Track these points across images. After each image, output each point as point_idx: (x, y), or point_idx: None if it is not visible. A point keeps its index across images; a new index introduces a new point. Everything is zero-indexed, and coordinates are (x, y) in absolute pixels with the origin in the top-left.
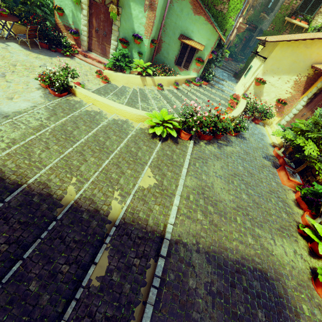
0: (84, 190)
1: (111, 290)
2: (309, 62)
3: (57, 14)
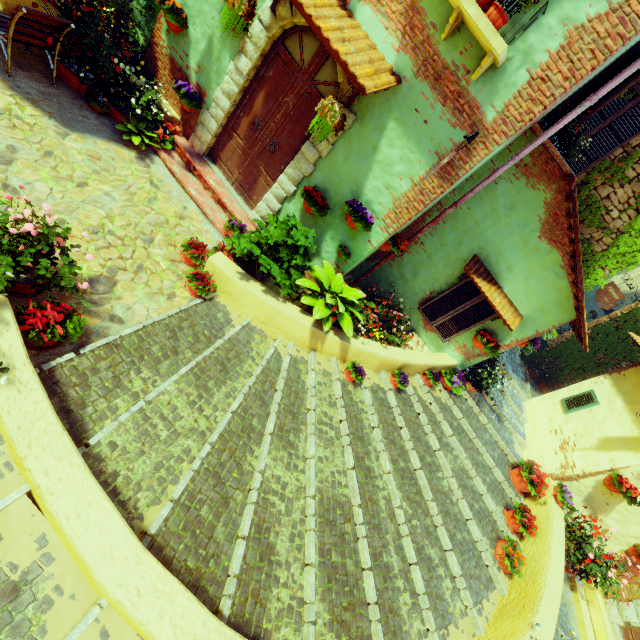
0: None
1: None
2: None
3: (164, 20)
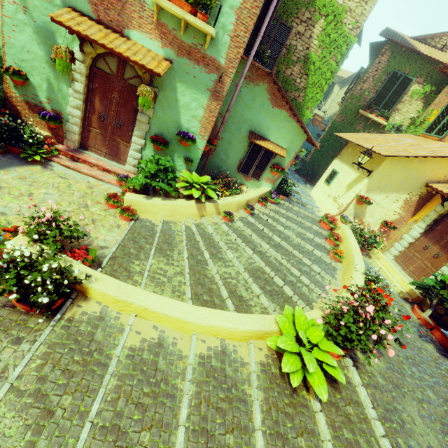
0: None
1: None
2: (422, 179)
3: (9, 80)
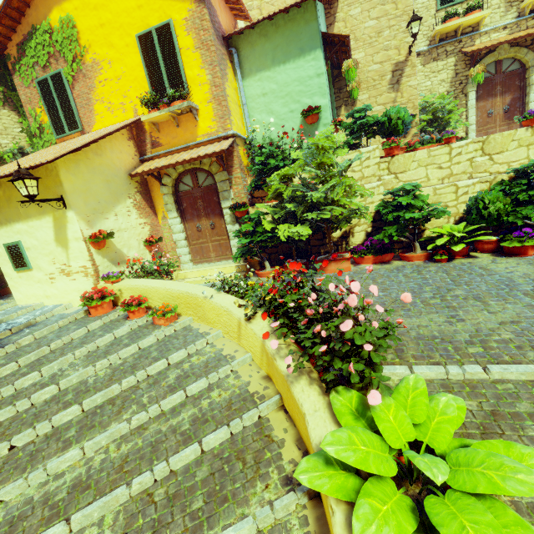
0: None
1: None
2: (121, 173)
3: None
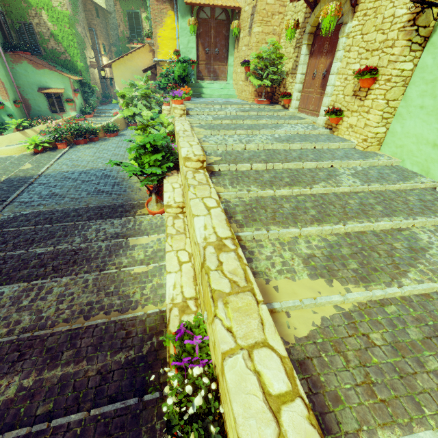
0: None
1: (3, 190)
2: (141, 69)
3: None
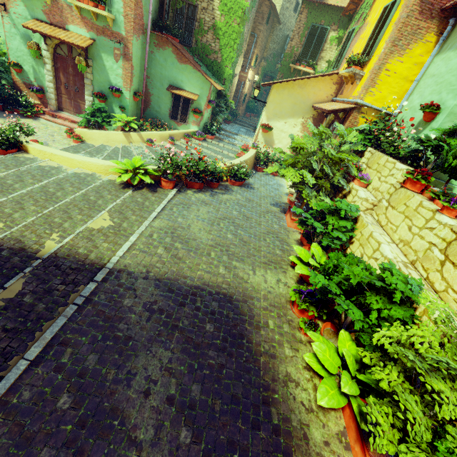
0: (11, 232)
1: (18, 309)
2: (309, 102)
3: (14, 71)
